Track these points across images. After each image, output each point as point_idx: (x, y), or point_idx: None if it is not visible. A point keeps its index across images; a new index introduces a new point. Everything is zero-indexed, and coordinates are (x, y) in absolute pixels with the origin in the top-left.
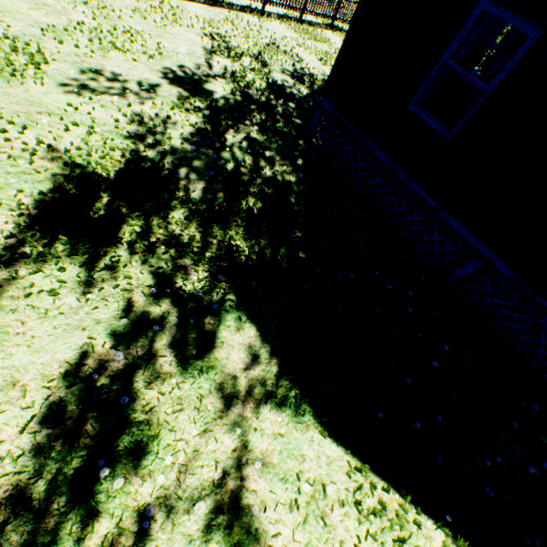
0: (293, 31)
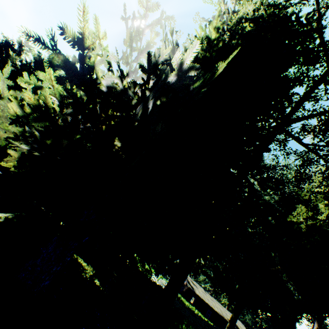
0: None
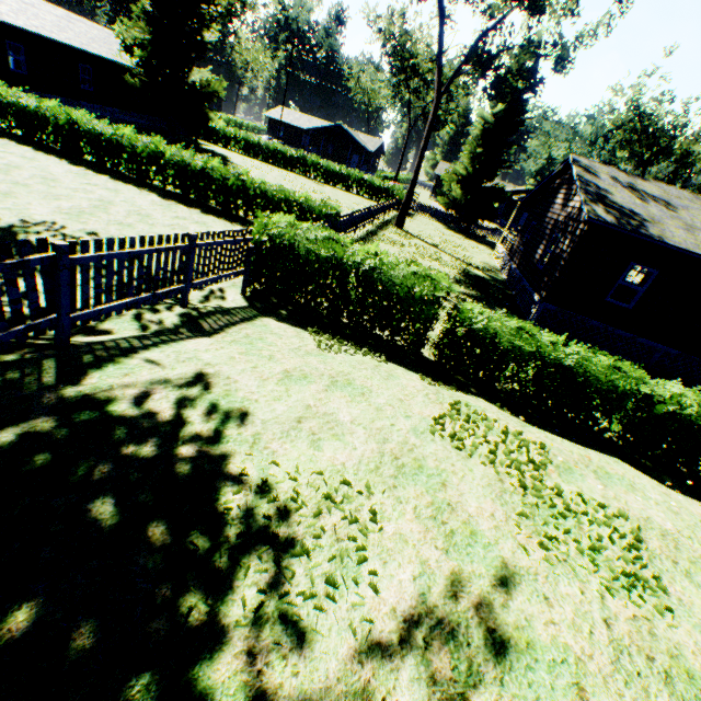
0: (387, 244)
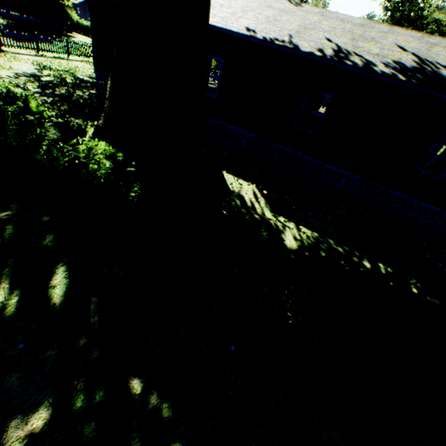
0: (89, 65)
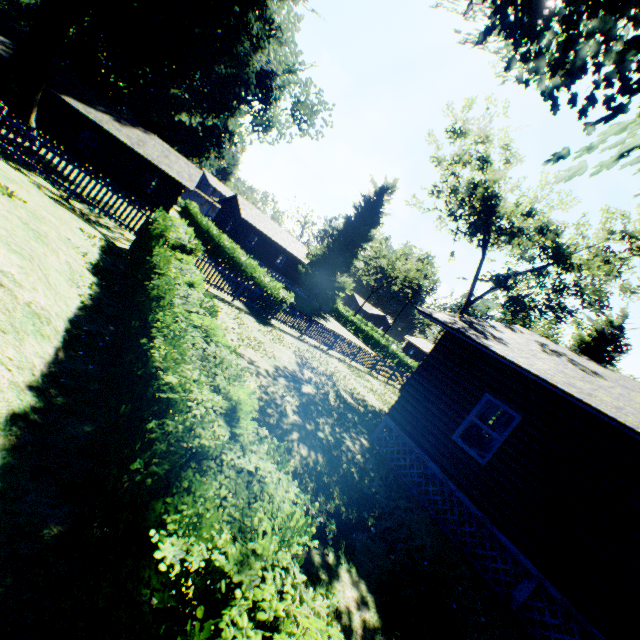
0: (347, 368)
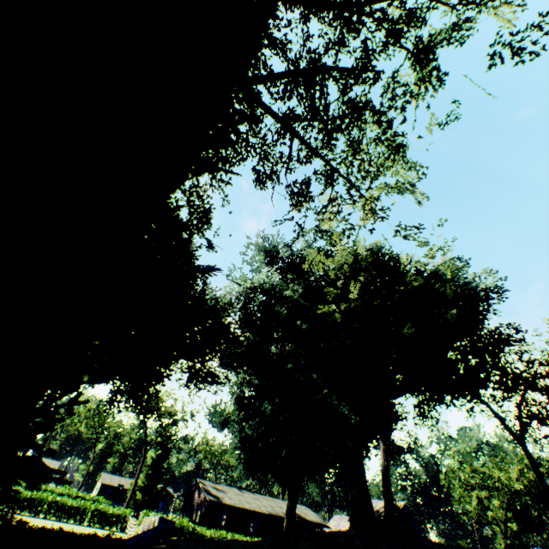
0: None
